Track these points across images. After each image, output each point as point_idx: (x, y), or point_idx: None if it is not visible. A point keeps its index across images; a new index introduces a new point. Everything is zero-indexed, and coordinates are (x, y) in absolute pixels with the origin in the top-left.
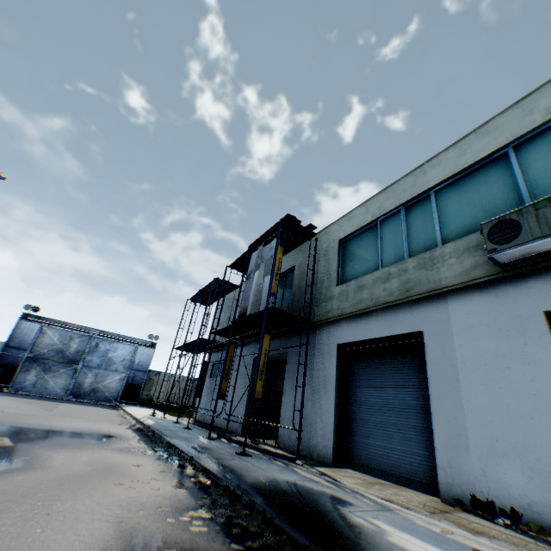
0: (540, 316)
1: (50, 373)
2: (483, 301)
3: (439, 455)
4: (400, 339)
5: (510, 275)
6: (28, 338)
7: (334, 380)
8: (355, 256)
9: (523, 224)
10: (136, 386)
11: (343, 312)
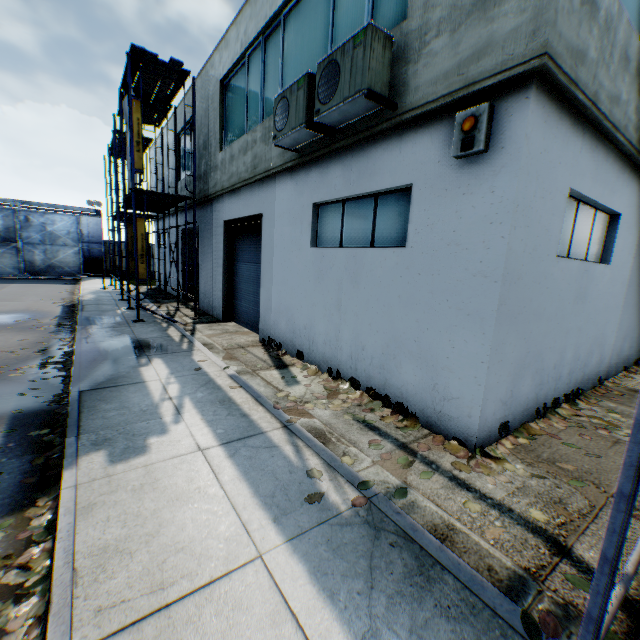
0: (311, 208)
1: None
2: (291, 188)
3: (261, 313)
4: (258, 219)
5: (306, 162)
6: None
7: (222, 256)
8: (234, 110)
9: (291, 109)
10: (96, 258)
11: (223, 187)
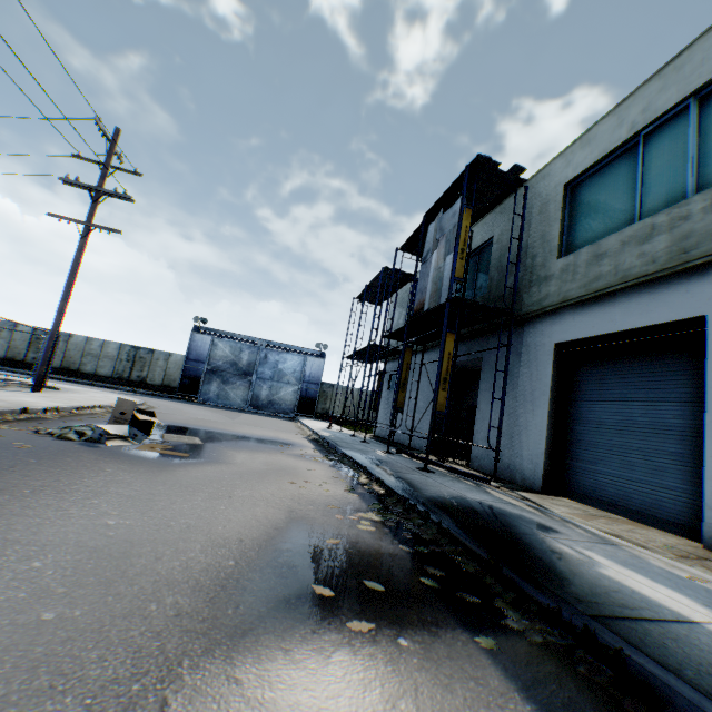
0: None
1: (228, 385)
2: None
3: (709, 491)
4: (662, 331)
5: None
6: (203, 351)
7: (548, 392)
8: (593, 206)
9: None
10: (310, 399)
11: (566, 298)
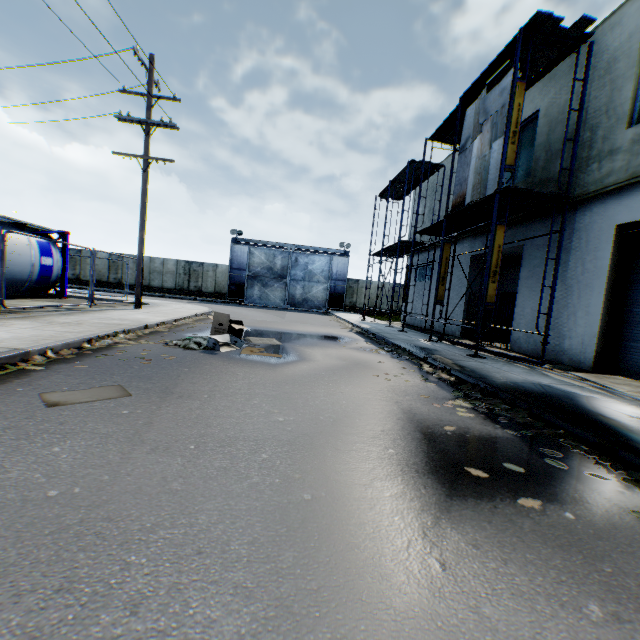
0: None
1: (267, 288)
2: None
3: None
4: None
5: None
6: (243, 260)
7: (604, 276)
8: None
9: None
10: (338, 294)
11: (636, 173)
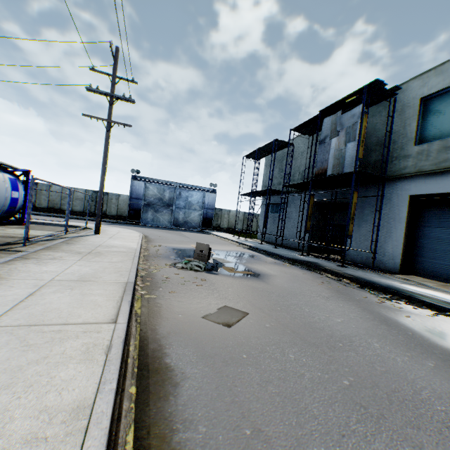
0: None
1: (158, 213)
2: None
3: None
4: None
5: None
6: (140, 192)
7: (404, 222)
8: (441, 115)
9: None
10: (209, 218)
11: (421, 170)
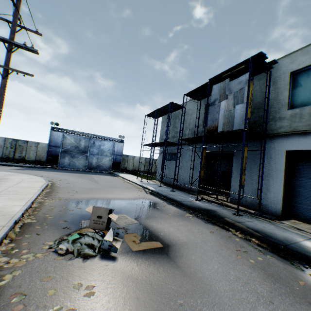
0: None
1: (74, 158)
2: None
3: None
4: None
5: None
6: (58, 141)
7: (282, 172)
8: (309, 86)
9: None
10: (117, 163)
11: (295, 130)
